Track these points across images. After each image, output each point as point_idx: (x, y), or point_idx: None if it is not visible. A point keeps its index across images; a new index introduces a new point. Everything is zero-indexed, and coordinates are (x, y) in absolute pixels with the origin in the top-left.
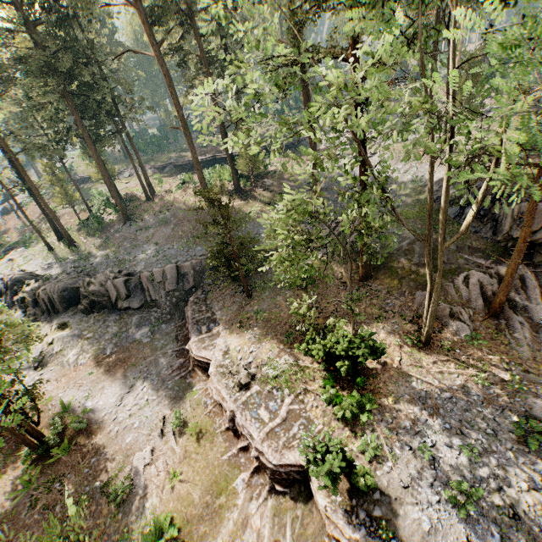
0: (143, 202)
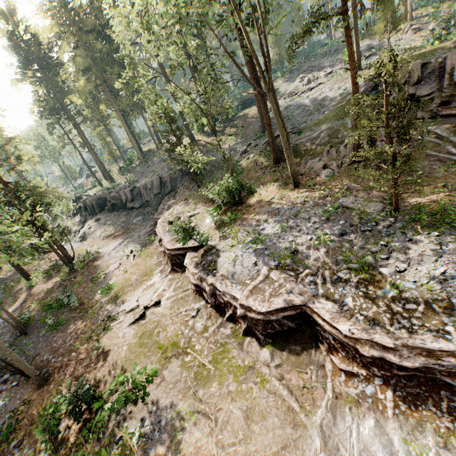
0: (155, 151)
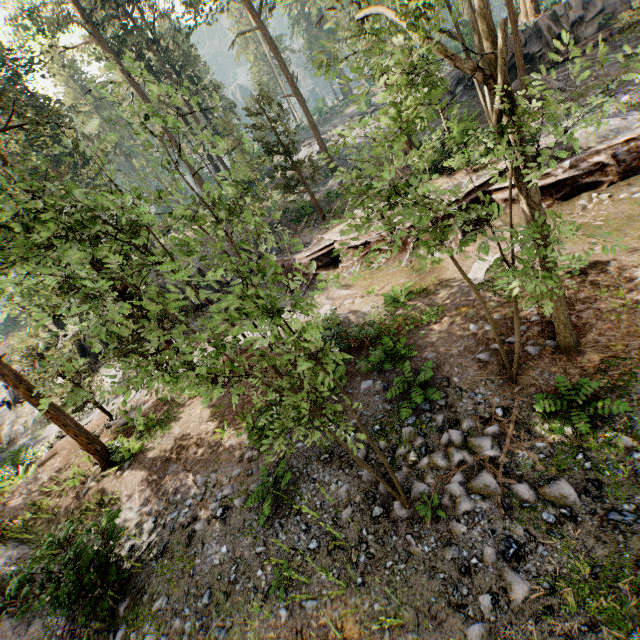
0: None
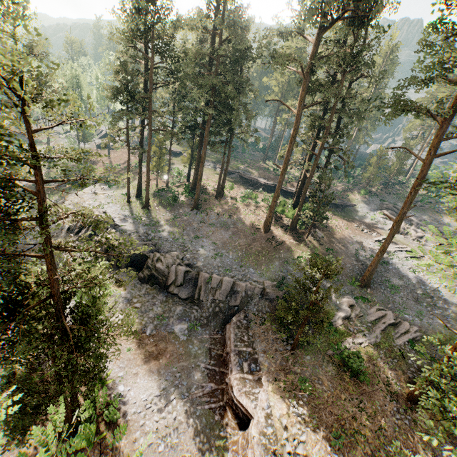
0: (211, 198)
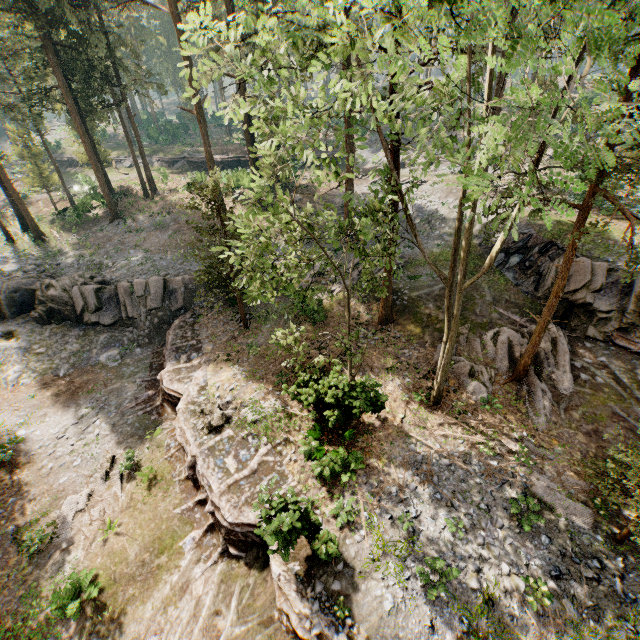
0: (140, 199)
